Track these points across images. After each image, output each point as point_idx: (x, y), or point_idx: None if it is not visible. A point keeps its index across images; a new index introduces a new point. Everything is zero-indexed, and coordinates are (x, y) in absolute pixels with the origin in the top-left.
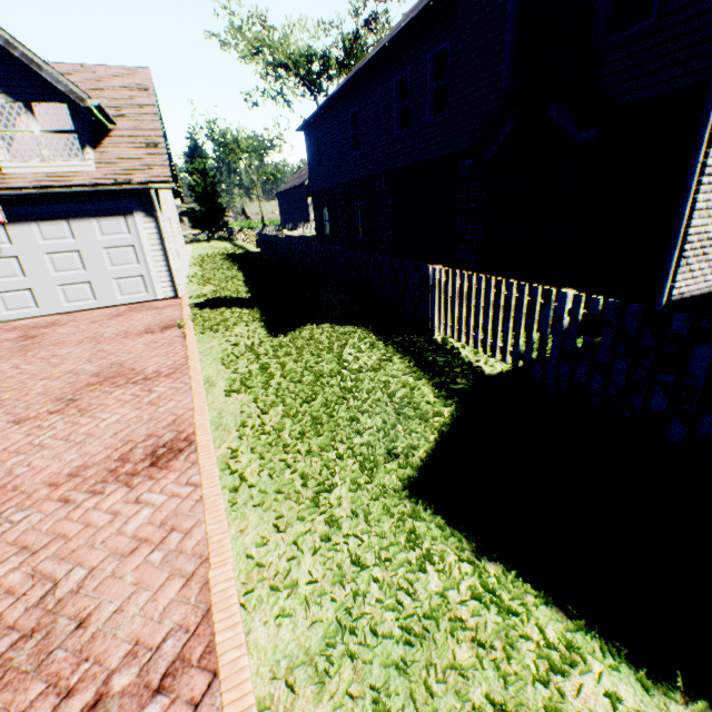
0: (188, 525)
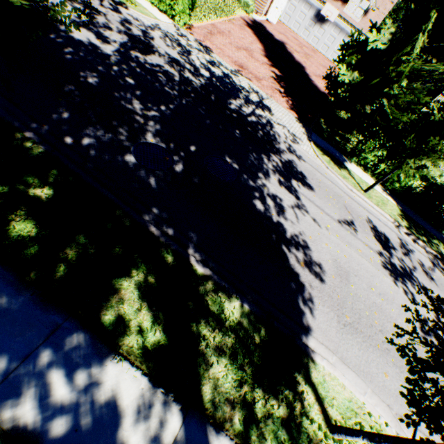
0: None
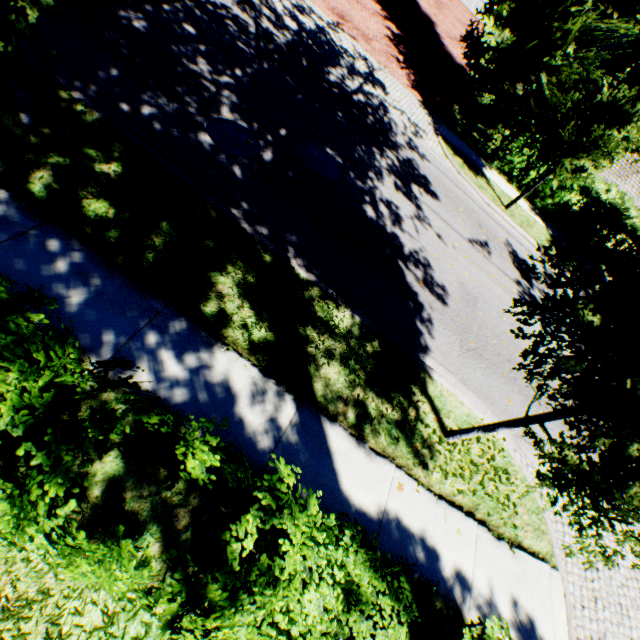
0: None
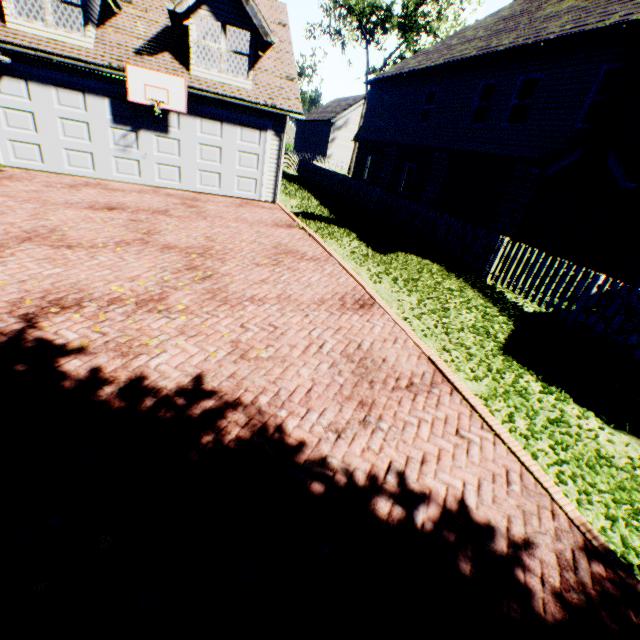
0: (403, 338)
